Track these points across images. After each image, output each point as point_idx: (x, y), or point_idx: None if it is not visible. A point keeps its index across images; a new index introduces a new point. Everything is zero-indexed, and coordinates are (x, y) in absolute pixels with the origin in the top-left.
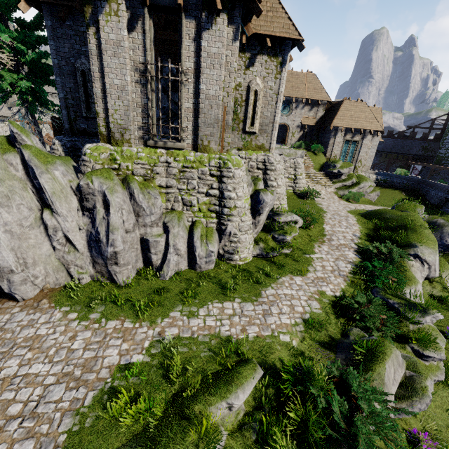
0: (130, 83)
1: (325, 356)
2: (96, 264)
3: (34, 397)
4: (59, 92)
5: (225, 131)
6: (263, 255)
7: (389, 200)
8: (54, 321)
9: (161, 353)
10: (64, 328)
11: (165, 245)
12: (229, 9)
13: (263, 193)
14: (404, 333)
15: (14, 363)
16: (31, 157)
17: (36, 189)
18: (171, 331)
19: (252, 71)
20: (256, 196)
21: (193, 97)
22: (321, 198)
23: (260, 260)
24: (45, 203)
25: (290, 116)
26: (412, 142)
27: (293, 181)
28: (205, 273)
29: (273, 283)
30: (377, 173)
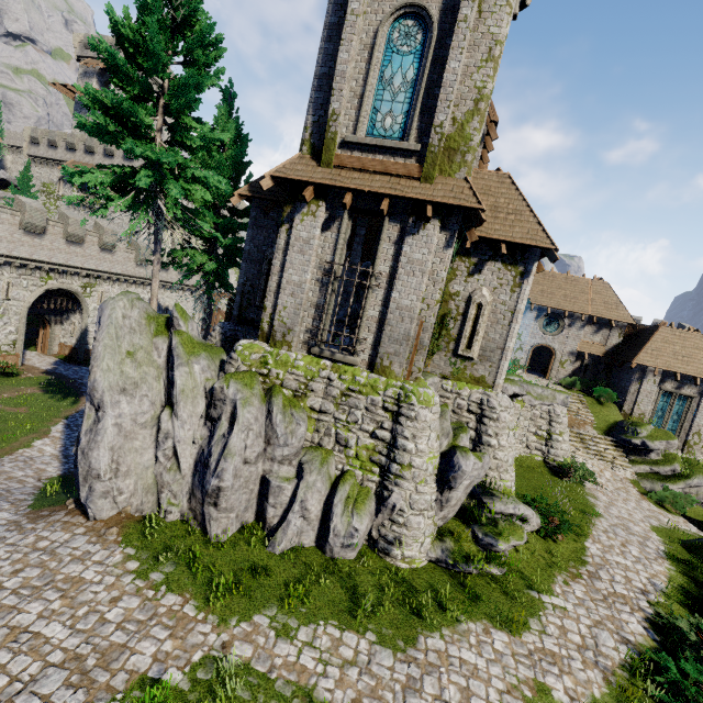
0: (310, 280)
1: None
2: (193, 496)
3: (25, 675)
4: (240, 277)
5: (417, 352)
6: (447, 564)
7: None
8: (108, 564)
9: (208, 684)
10: (113, 580)
11: (291, 496)
12: (445, 215)
13: (461, 455)
14: None
15: (36, 608)
16: (178, 345)
17: (169, 381)
18: (242, 649)
19: (477, 280)
20: (450, 456)
21: (381, 304)
22: (600, 485)
23: (440, 572)
24: (171, 399)
25: (559, 337)
26: None
27: (545, 442)
28: (337, 564)
29: (447, 626)
30: None
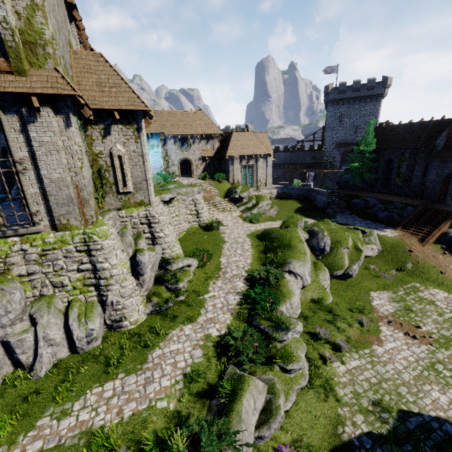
0: None
1: (202, 407)
2: None
3: None
4: None
5: (84, 206)
6: (157, 310)
7: (289, 211)
8: None
9: None
10: None
11: (35, 338)
12: (53, 102)
13: (139, 255)
14: (274, 354)
15: None
16: None
17: None
18: (33, 447)
19: (110, 139)
20: (135, 258)
21: (37, 182)
22: (227, 225)
23: (154, 317)
24: None
25: (190, 151)
26: (303, 153)
27: (196, 216)
28: (90, 354)
29: (161, 341)
30: (277, 188)
